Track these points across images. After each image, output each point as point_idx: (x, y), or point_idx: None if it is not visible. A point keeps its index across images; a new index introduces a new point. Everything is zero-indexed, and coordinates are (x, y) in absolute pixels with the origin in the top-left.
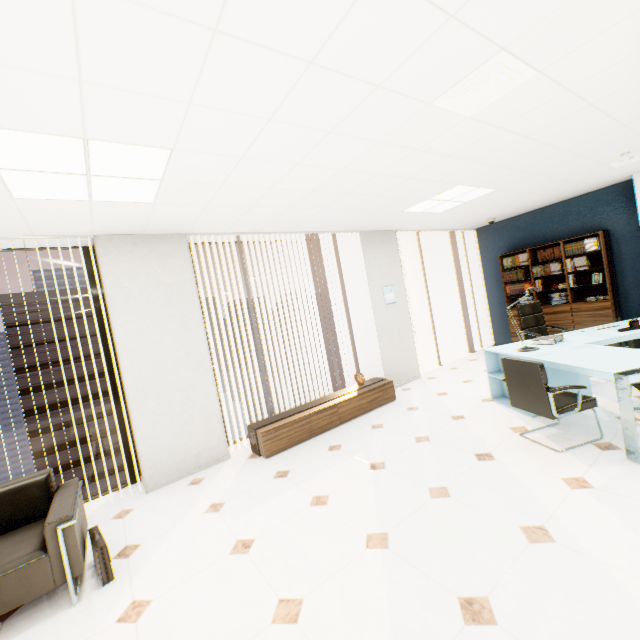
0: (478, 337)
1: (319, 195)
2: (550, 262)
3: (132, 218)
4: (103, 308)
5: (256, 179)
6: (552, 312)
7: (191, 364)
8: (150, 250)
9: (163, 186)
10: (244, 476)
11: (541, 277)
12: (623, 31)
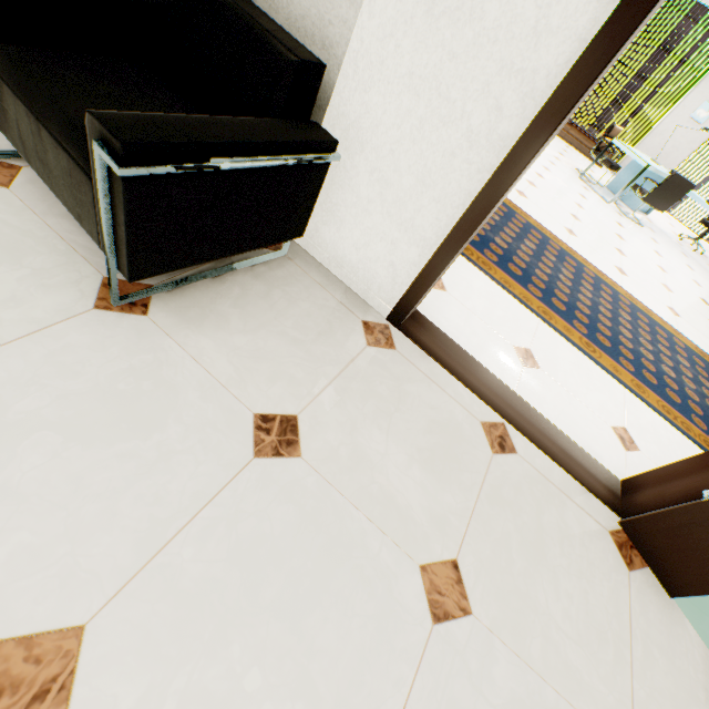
0: None
1: None
2: None
3: None
4: None
5: None
6: None
7: None
8: None
9: None
10: None
11: None
12: None
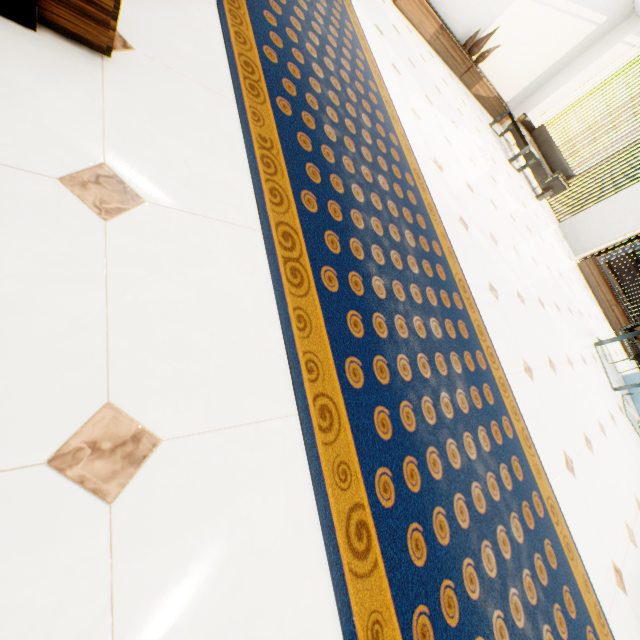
0: None
1: None
2: None
3: None
4: None
5: None
6: None
7: (638, 217)
8: None
9: None
10: (567, 250)
11: None
12: None
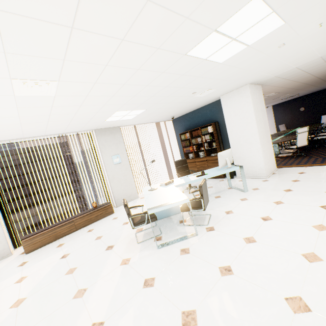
0: None
1: (30, 124)
2: (200, 136)
3: None
4: None
5: None
6: (200, 161)
7: None
8: None
9: None
10: (6, 266)
11: (195, 144)
12: (75, 67)
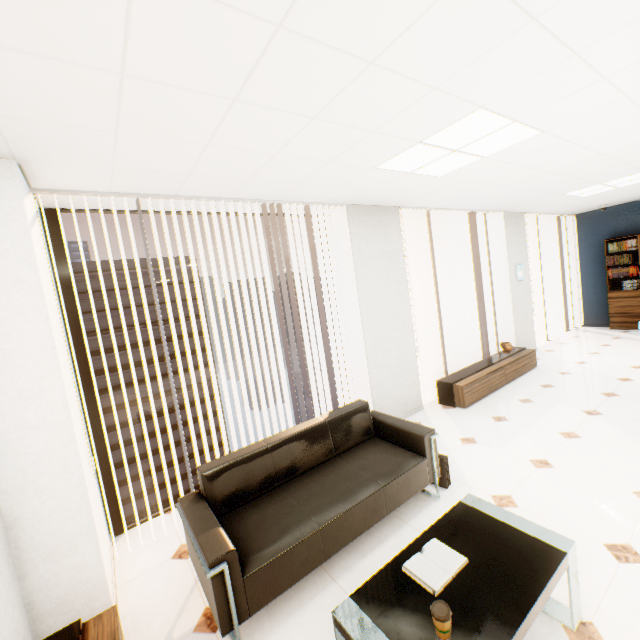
0: (564, 318)
1: (544, 176)
2: None
3: (398, 190)
4: (330, 271)
5: (537, 159)
6: None
7: (401, 324)
8: (377, 220)
9: (474, 162)
10: (461, 420)
11: None
12: None
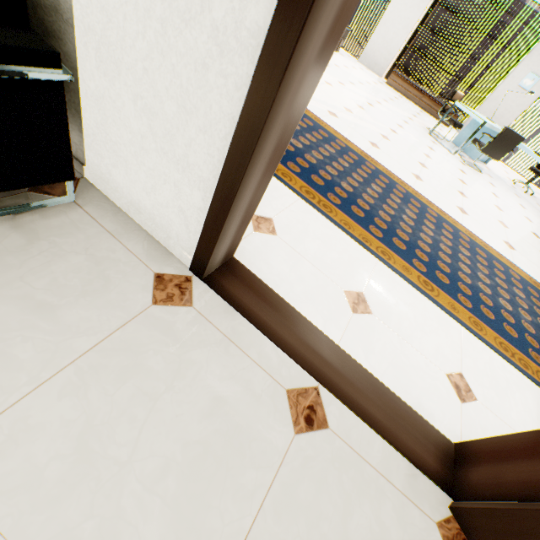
0: None
1: None
2: None
3: None
4: None
5: None
6: None
7: (405, 25)
8: None
9: None
10: (375, 77)
11: None
12: None
